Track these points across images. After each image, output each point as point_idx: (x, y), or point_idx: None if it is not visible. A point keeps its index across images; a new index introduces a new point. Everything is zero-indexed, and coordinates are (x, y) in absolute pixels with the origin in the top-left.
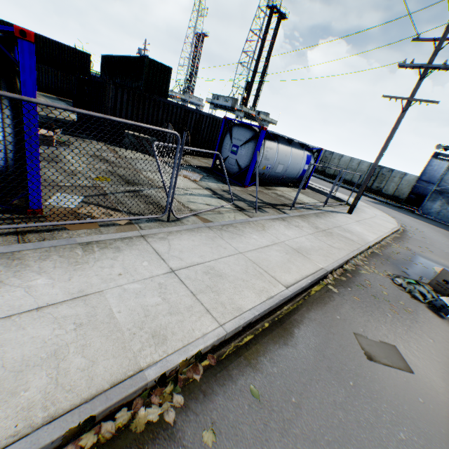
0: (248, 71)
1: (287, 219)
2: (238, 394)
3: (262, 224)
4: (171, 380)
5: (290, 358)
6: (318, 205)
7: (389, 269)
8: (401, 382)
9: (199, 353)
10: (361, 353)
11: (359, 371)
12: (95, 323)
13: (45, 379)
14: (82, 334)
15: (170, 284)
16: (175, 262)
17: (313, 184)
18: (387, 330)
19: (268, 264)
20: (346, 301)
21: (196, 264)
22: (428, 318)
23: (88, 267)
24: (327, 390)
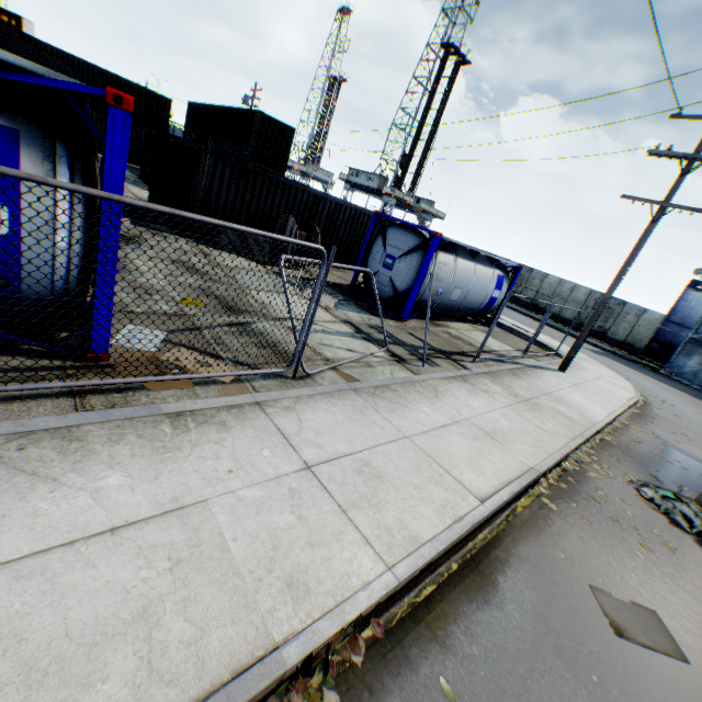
0: (407, 137)
1: (471, 380)
2: (422, 693)
3: (433, 386)
4: (319, 664)
5: (495, 627)
6: (515, 355)
7: (630, 471)
8: (671, 678)
9: (360, 617)
10: (604, 622)
11: (604, 655)
12: (199, 558)
13: (131, 660)
14: (182, 579)
15: (306, 491)
16: (311, 452)
17: (502, 317)
18: (639, 582)
19: (449, 458)
20: (571, 526)
21: (341, 456)
22: (699, 560)
23: (181, 457)
24: (559, 689)
